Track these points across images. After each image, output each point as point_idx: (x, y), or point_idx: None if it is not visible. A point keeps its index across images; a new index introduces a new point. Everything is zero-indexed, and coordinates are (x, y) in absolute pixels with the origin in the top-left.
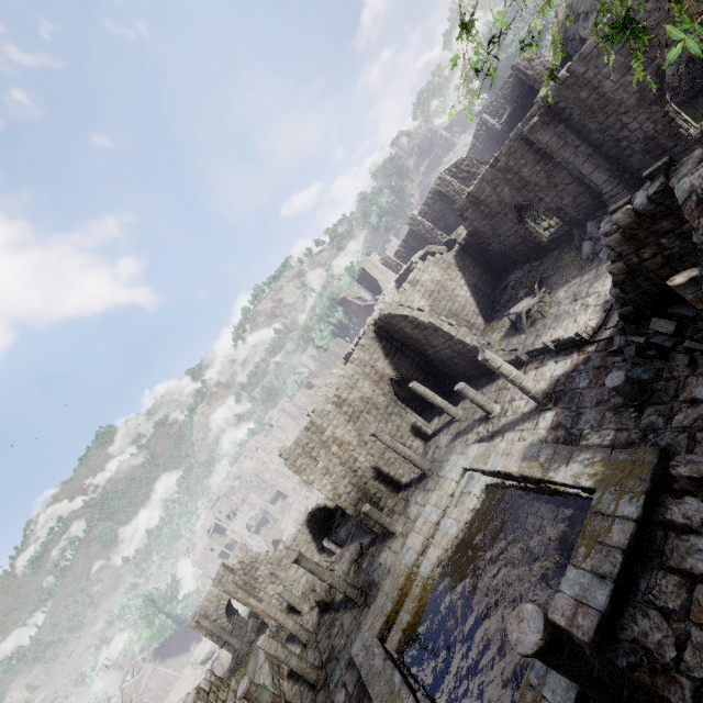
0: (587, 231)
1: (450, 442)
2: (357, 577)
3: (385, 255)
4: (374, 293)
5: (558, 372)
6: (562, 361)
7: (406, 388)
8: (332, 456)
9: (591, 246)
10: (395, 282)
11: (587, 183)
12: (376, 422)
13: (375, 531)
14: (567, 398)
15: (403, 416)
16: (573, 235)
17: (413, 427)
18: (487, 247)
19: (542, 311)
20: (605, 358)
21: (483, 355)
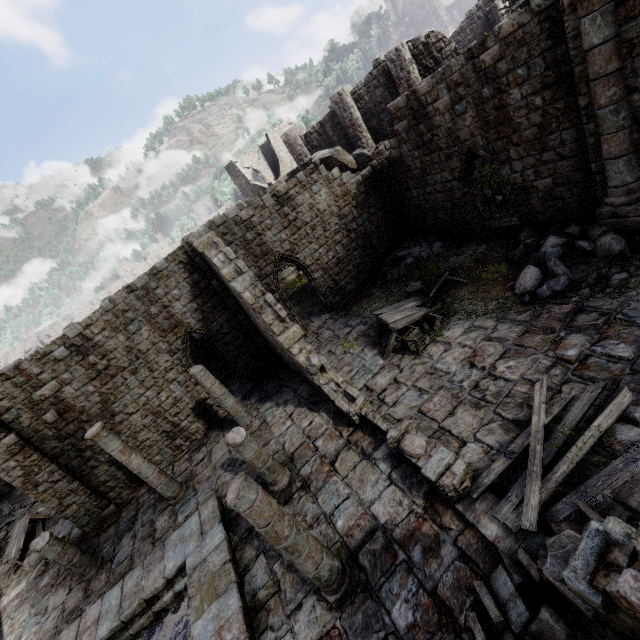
0: (542, 248)
1: (221, 466)
2: (28, 593)
3: (291, 131)
4: (276, 172)
5: (381, 513)
6: (398, 493)
7: (217, 344)
8: (43, 424)
9: (537, 280)
10: (288, 176)
11: (590, 171)
12: (142, 388)
13: (86, 530)
14: (362, 613)
15: (190, 388)
16: (519, 239)
17: (199, 405)
18: (405, 191)
19: (421, 339)
20: (464, 594)
21: (233, 501)
